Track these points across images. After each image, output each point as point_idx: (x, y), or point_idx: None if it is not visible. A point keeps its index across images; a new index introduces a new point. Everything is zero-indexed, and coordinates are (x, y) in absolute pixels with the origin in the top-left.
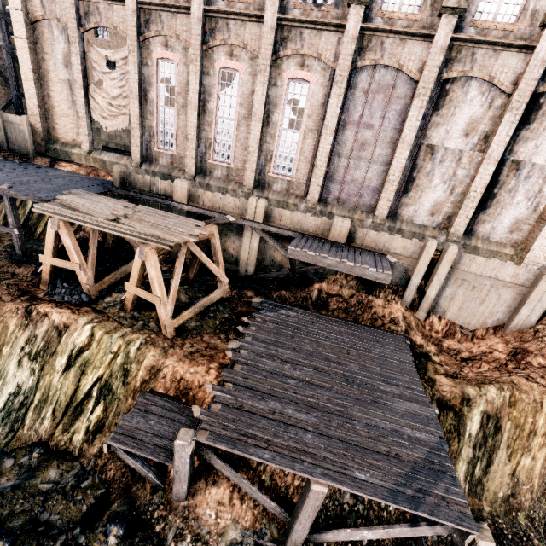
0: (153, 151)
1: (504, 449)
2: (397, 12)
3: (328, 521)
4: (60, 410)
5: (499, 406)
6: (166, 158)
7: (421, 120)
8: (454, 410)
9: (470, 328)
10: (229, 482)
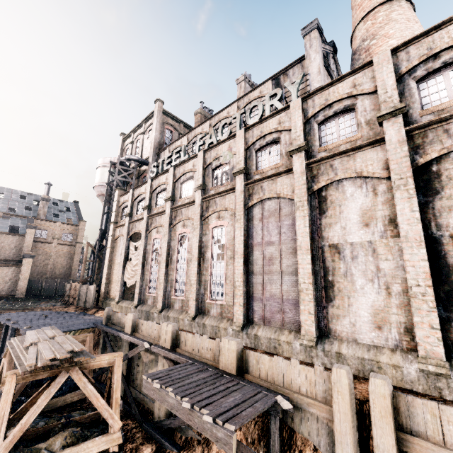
0: (146, 295)
1: None
2: (266, 167)
3: None
4: None
5: None
6: (151, 299)
7: (313, 225)
8: None
9: None
10: None
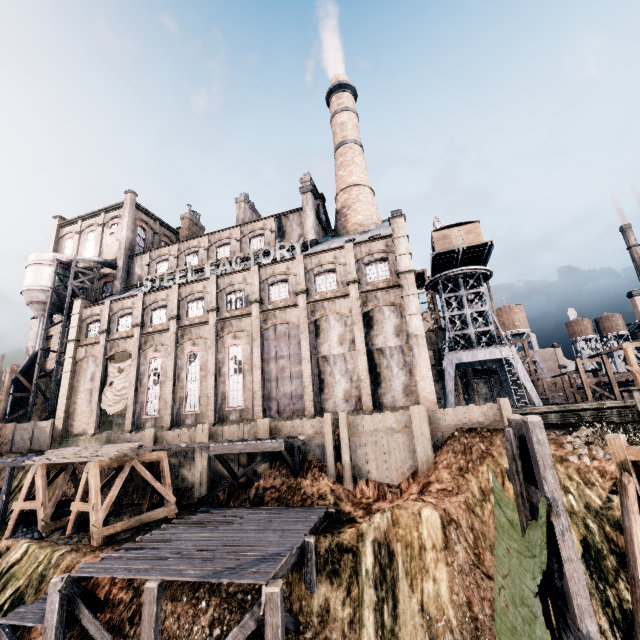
0: (142, 419)
1: (404, 578)
2: (278, 300)
3: None
4: None
5: (386, 530)
6: (151, 421)
7: (312, 344)
8: (352, 551)
9: (396, 485)
10: None
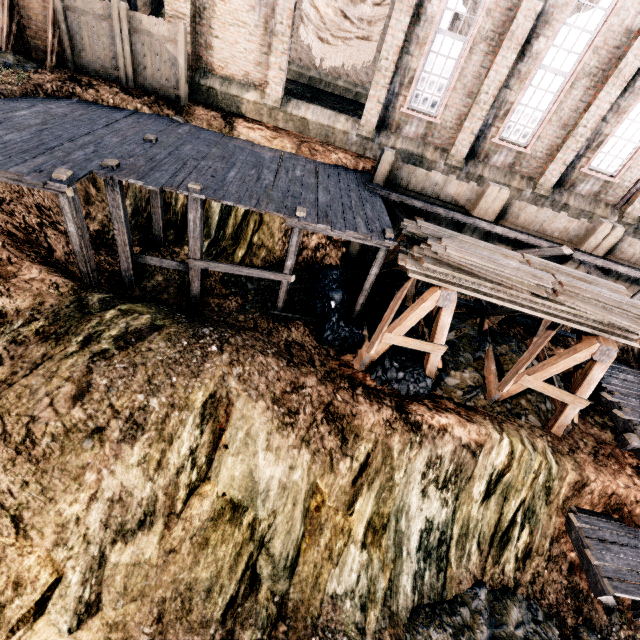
0: (398, 112)
1: None
2: None
3: None
4: (485, 542)
5: None
6: (418, 126)
7: None
8: None
9: None
10: None
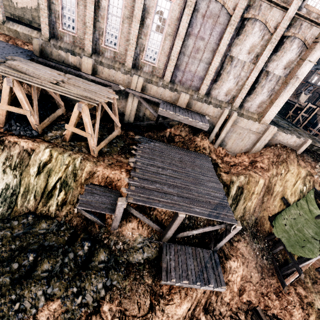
0: (59, 30)
1: (243, 199)
2: None
3: (178, 231)
4: (39, 196)
5: (244, 183)
6: (69, 37)
7: (229, 40)
8: (227, 186)
9: (235, 152)
10: (137, 220)
